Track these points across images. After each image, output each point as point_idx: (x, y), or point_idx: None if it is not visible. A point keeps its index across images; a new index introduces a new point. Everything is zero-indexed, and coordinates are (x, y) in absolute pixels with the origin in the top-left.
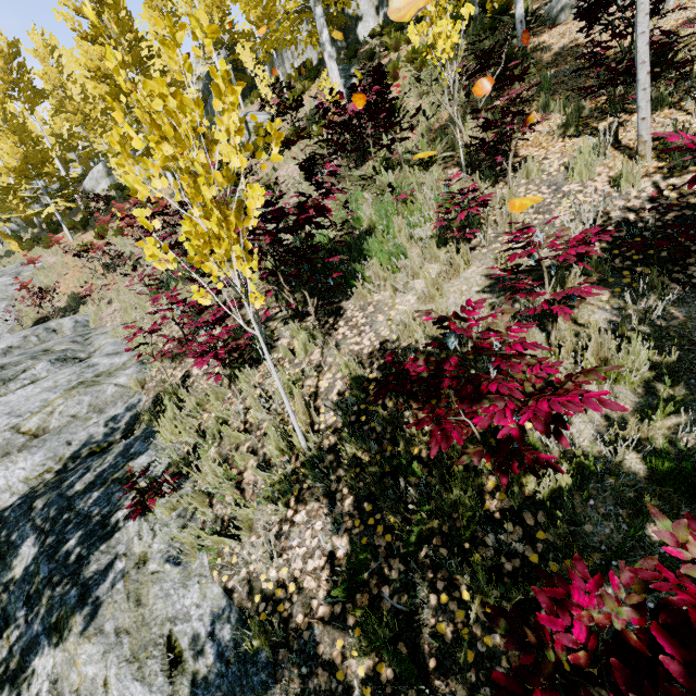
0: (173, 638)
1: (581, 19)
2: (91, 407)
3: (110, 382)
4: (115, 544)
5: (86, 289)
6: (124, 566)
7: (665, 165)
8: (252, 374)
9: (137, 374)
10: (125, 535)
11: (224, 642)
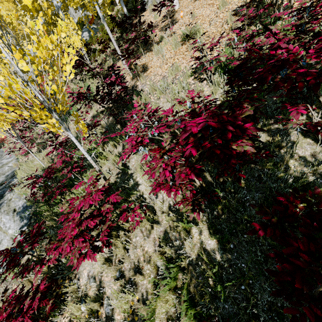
0: (15, 208)
1: (119, 27)
2: (1, 174)
3: (6, 166)
4: (4, 198)
5: (0, 138)
6: (6, 201)
7: (129, 78)
8: (41, 154)
9: (15, 162)
10: (7, 196)
11: (24, 206)
